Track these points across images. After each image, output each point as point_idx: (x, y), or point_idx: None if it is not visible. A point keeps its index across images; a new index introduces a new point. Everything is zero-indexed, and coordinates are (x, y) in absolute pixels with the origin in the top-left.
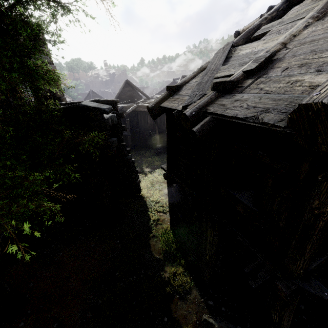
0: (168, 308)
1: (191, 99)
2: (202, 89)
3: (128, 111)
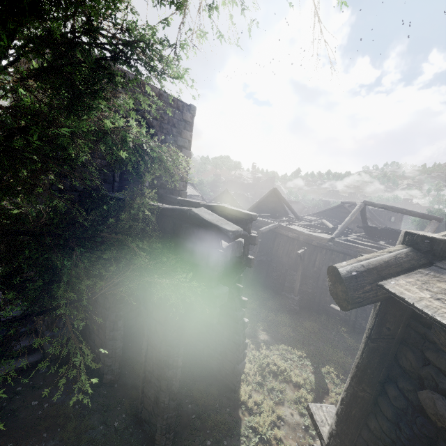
0: None
1: None
2: None
3: (263, 230)
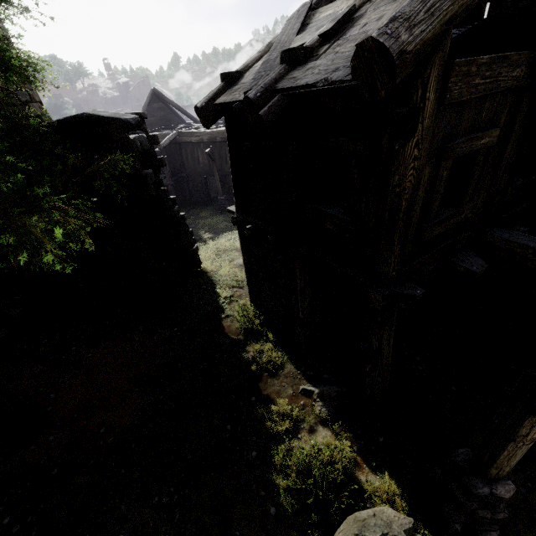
0: (256, 388)
1: (256, 81)
2: (270, 69)
3: (163, 143)
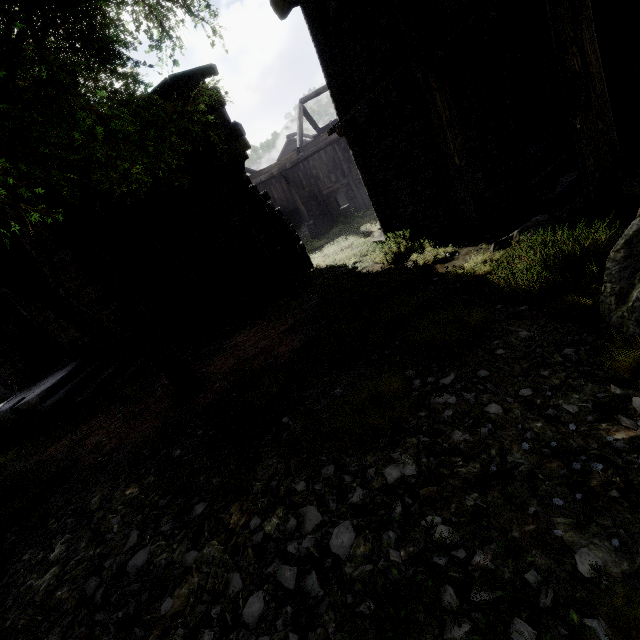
0: (433, 274)
1: None
2: None
3: None
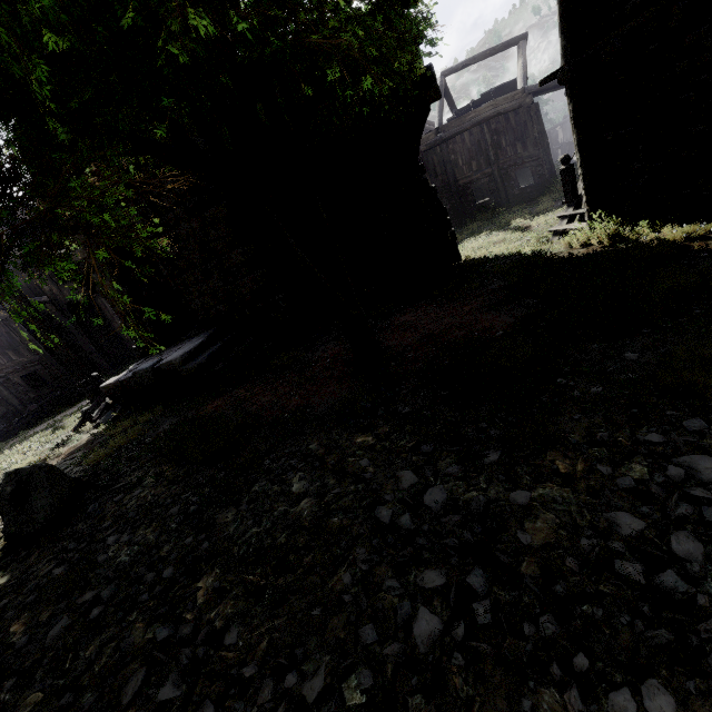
0: (694, 251)
1: None
2: None
3: None
